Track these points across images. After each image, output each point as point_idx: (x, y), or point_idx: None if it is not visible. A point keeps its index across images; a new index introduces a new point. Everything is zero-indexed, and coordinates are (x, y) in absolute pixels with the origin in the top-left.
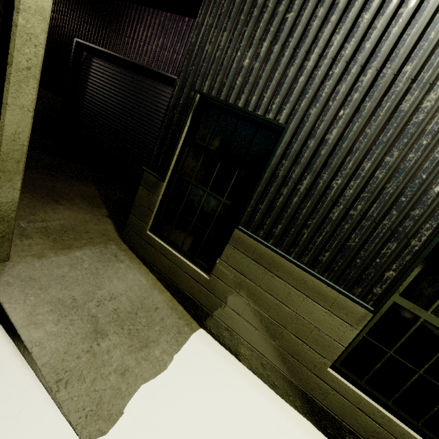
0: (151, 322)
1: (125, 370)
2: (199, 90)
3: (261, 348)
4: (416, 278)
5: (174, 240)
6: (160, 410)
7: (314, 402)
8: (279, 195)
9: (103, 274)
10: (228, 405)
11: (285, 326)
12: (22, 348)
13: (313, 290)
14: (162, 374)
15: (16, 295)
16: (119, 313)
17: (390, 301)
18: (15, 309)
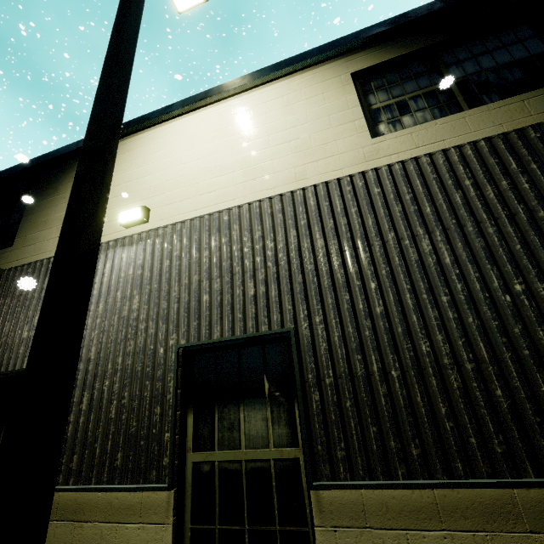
0: None
1: None
2: None
3: None
4: (194, 426)
5: None
6: None
7: None
8: (68, 424)
9: None
10: None
11: None
12: None
13: (120, 509)
14: None
15: None
16: None
17: (190, 464)
18: None
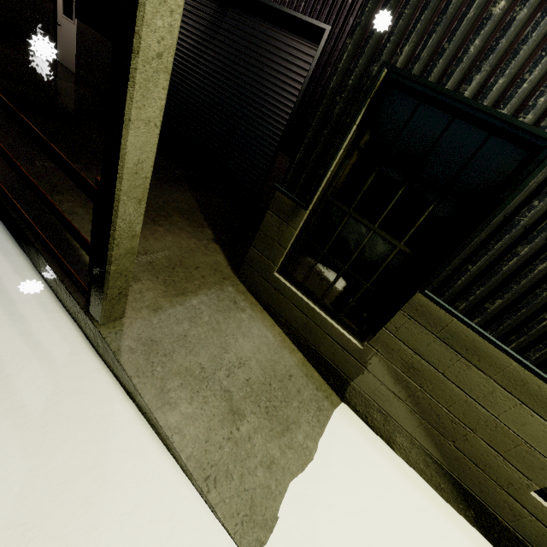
0: (287, 395)
1: (270, 463)
2: (388, 61)
3: (428, 444)
4: None
5: (312, 288)
6: (315, 515)
7: (496, 519)
8: (511, 255)
9: (225, 329)
10: (388, 510)
11: (474, 429)
12: (160, 434)
13: (535, 397)
14: (309, 466)
15: (142, 366)
16: (252, 384)
17: None
18: (145, 385)
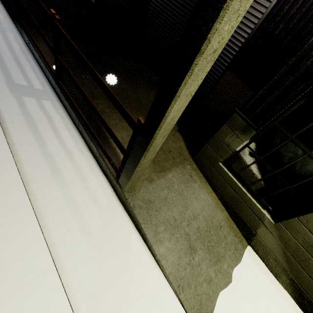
0: (219, 239)
1: (210, 280)
2: None
3: (306, 288)
4: None
5: (244, 177)
6: None
7: None
8: None
9: (186, 194)
10: None
11: None
12: (154, 256)
13: None
14: (230, 284)
15: (145, 217)
16: (200, 231)
17: None
18: (147, 229)
